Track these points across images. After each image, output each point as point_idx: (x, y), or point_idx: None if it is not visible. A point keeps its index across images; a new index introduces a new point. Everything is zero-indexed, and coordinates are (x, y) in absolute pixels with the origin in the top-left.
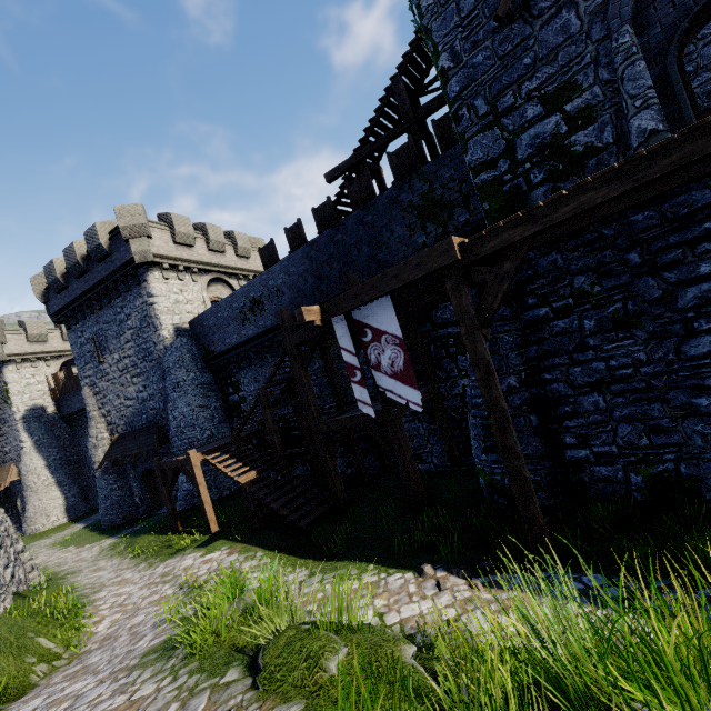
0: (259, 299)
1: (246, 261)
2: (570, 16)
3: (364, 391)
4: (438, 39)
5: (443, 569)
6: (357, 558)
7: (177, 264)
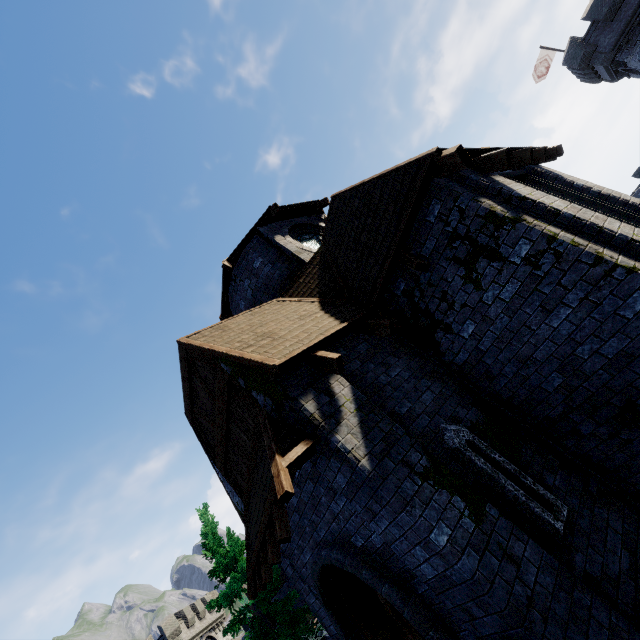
0: None
1: (214, 613)
2: None
3: None
4: None
5: None
6: None
7: None
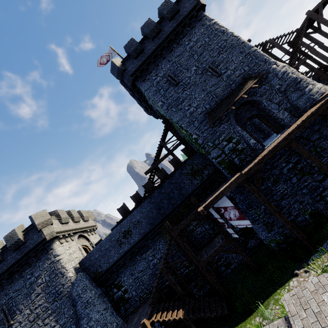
0: (128, 230)
1: (87, 222)
2: (224, 125)
3: (231, 229)
4: (190, 132)
5: (299, 269)
6: (268, 296)
7: (65, 234)
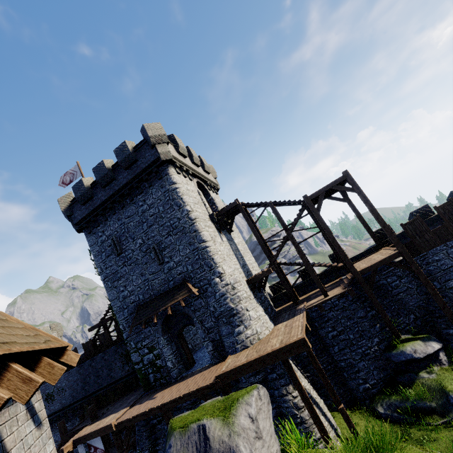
0: (51, 394)
1: None
2: (150, 328)
3: None
4: (119, 320)
5: None
6: None
7: None
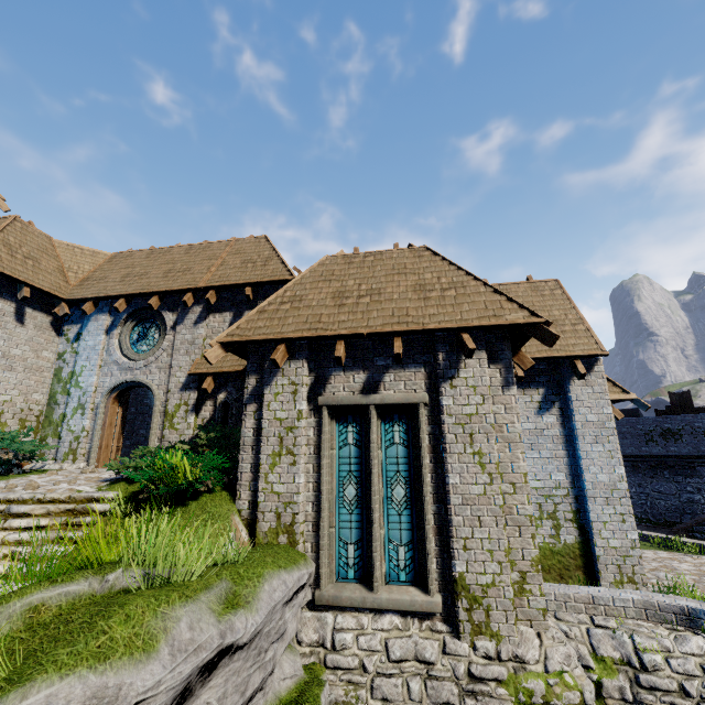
0: (676, 431)
1: None
2: None
3: None
4: None
5: None
6: None
7: None
